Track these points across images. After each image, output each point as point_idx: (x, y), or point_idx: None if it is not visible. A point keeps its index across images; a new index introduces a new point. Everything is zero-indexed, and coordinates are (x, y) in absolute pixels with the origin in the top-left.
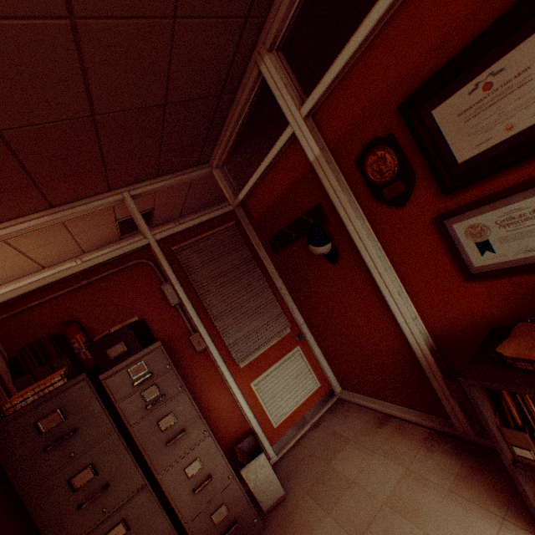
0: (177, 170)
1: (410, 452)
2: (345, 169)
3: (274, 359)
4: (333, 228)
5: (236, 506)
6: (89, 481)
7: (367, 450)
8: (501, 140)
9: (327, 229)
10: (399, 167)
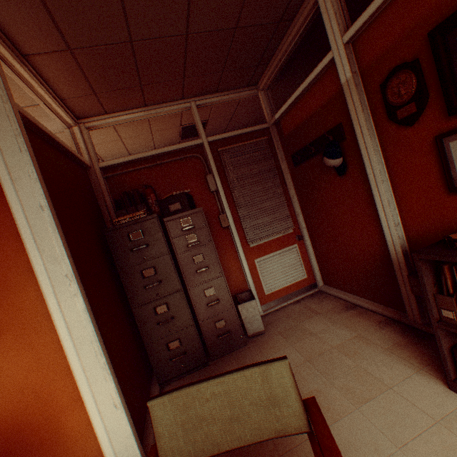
0: (231, 88)
1: (364, 326)
2: (369, 92)
3: (275, 248)
4: (347, 145)
5: (231, 324)
6: (151, 276)
7: (331, 321)
8: None
9: (342, 146)
10: (416, 90)
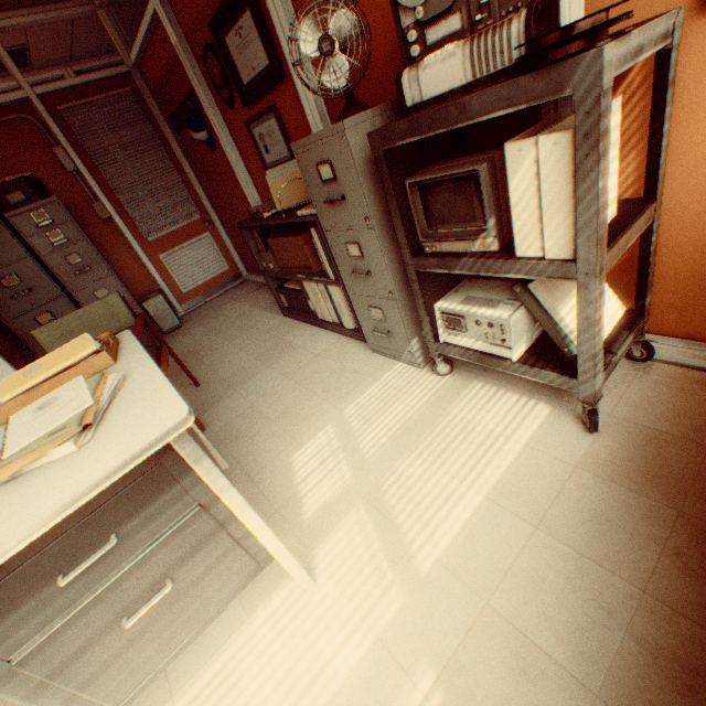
0: (48, 3)
1: (262, 298)
2: (200, 64)
3: (184, 240)
4: (207, 118)
5: None
6: (17, 285)
7: (241, 302)
8: (254, 77)
9: (204, 118)
10: (224, 77)
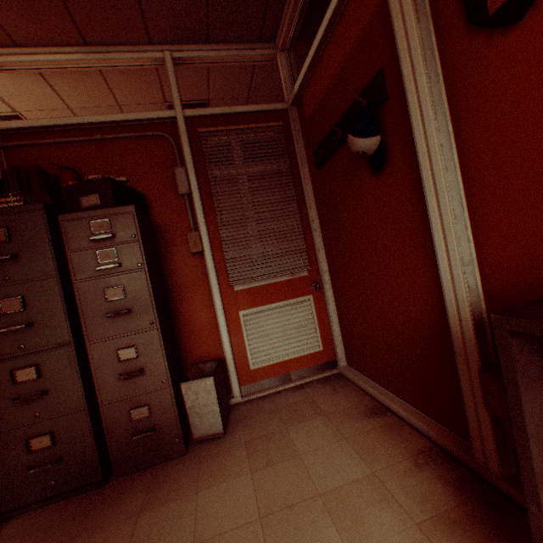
0: (232, 40)
1: (388, 457)
2: None
3: (276, 298)
4: (389, 112)
5: (160, 415)
6: (15, 312)
7: (336, 433)
8: None
9: (381, 115)
10: None
